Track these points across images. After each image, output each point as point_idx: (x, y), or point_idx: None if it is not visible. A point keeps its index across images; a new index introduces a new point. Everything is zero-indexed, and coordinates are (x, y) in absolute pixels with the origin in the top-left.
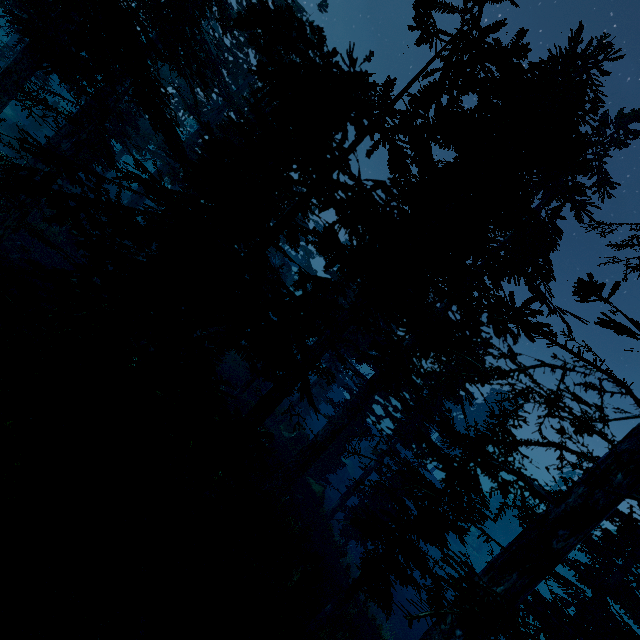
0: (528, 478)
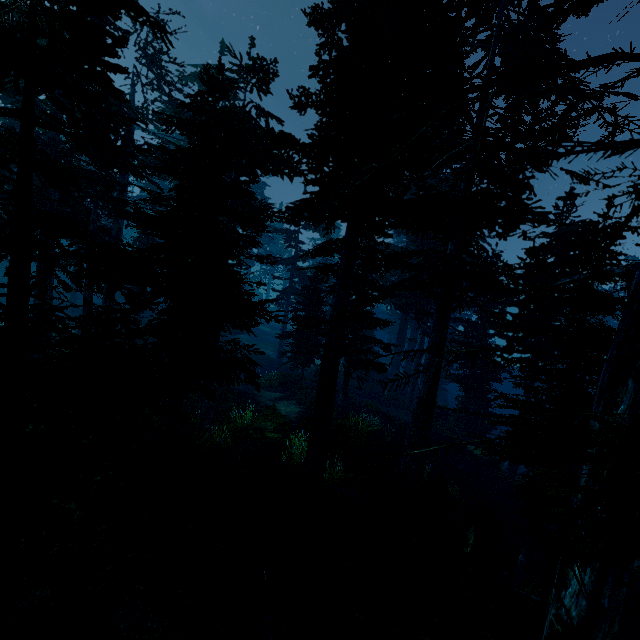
0: (606, 268)
